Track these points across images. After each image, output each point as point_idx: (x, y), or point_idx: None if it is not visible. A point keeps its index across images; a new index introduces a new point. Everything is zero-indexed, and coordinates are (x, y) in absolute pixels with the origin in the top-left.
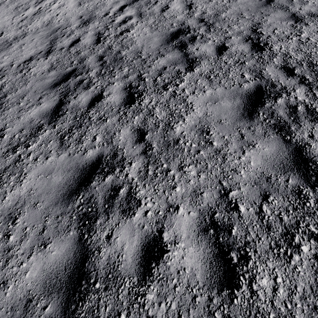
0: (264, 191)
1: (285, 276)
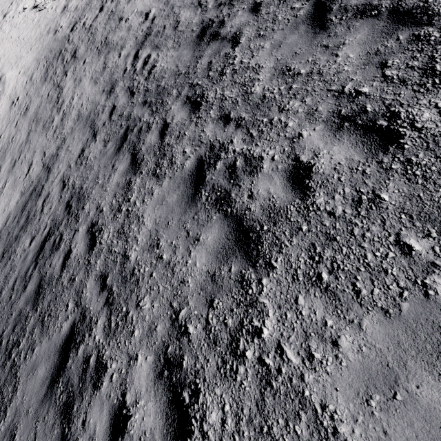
0: (379, 63)
1: None
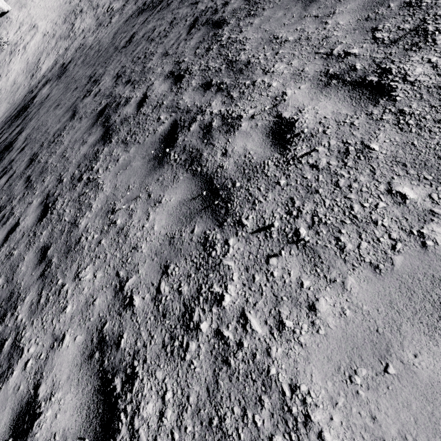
0: None
1: None
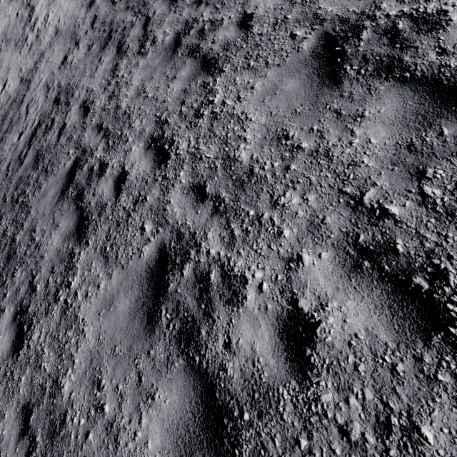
0: None
1: None
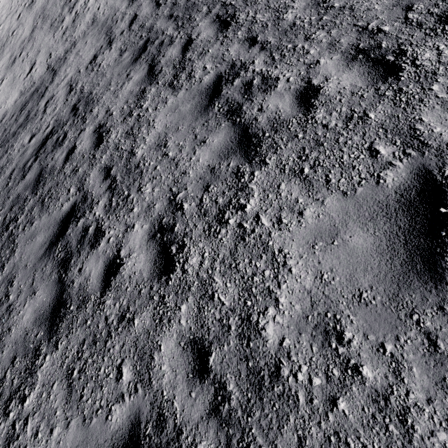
0: (406, 6)
1: (447, 42)
